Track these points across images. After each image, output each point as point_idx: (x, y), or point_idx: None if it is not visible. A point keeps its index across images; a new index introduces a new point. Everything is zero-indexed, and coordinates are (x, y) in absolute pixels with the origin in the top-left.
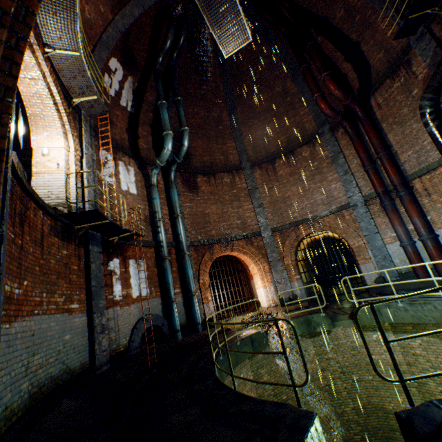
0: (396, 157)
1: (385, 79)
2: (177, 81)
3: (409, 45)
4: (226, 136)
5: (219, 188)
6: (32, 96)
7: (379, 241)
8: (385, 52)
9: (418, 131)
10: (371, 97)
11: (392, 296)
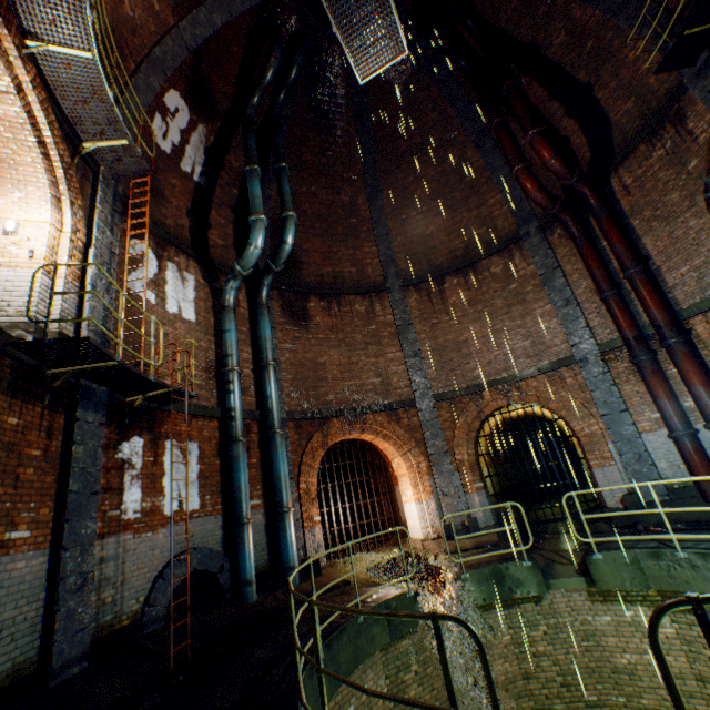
0: (659, 276)
1: (637, 143)
2: (284, 141)
3: (681, 86)
4: (363, 235)
5: (345, 320)
6: None
7: (629, 426)
8: (638, 99)
9: (699, 232)
10: (611, 175)
11: (665, 536)
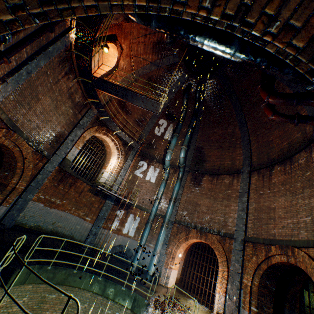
0: None
1: None
2: (202, 117)
3: None
4: (237, 145)
5: (217, 186)
6: (112, 146)
7: None
8: None
9: None
10: None
11: None
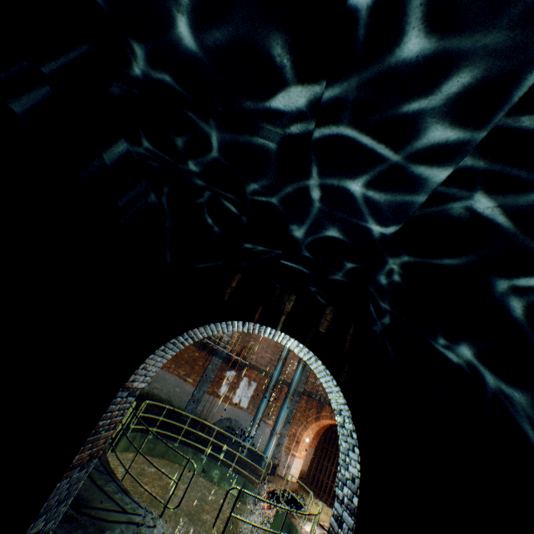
0: None
1: None
2: None
3: None
4: None
5: None
6: None
7: None
8: None
9: None
10: None
11: None
